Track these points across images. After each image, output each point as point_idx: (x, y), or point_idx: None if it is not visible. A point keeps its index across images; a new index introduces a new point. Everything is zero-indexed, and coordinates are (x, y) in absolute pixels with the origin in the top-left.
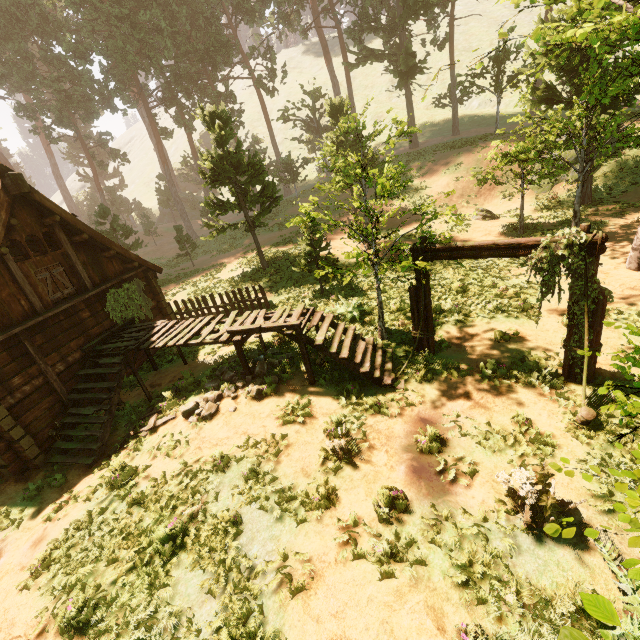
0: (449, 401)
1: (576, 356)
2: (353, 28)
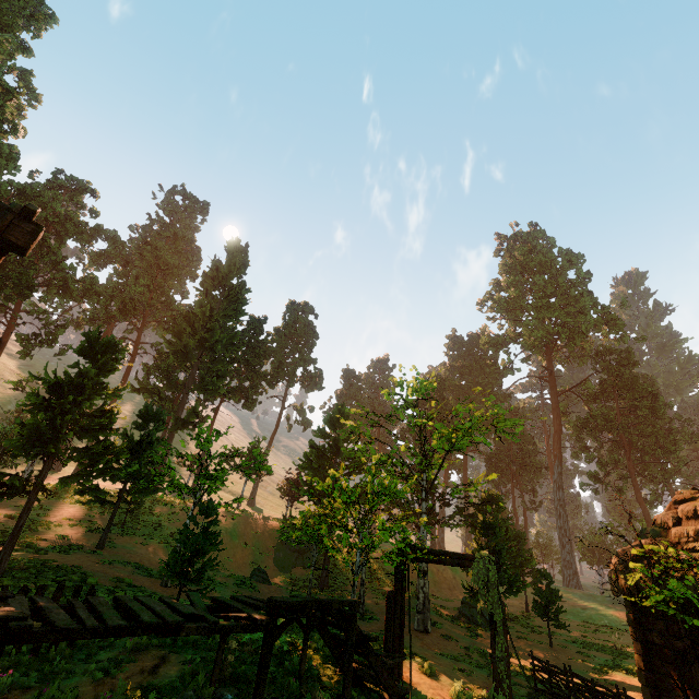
0: None
1: (502, 668)
2: (155, 367)
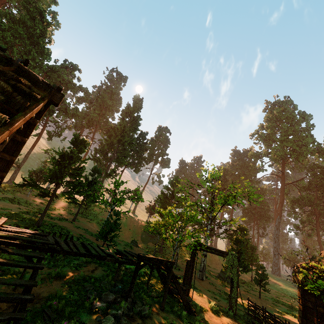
0: (215, 322)
1: (233, 301)
2: (99, 149)
